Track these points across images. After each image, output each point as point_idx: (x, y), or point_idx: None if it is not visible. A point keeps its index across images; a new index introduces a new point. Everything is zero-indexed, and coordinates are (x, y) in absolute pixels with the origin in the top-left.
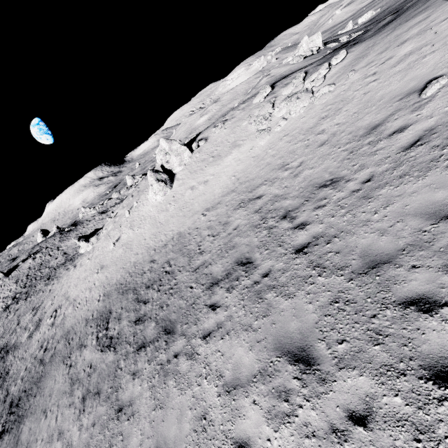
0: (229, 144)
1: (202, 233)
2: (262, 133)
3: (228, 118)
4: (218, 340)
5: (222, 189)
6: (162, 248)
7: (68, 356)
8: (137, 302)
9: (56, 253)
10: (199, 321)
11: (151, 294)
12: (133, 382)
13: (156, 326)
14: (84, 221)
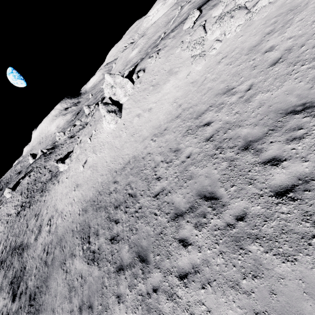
0: (166, 72)
1: (155, 159)
2: (197, 58)
3: (161, 48)
4: (199, 288)
5: (166, 115)
6: (121, 170)
7: (64, 262)
8: (109, 220)
9: (44, 171)
10: (172, 256)
11: (120, 215)
12: (119, 306)
13: (130, 250)
14: (59, 145)
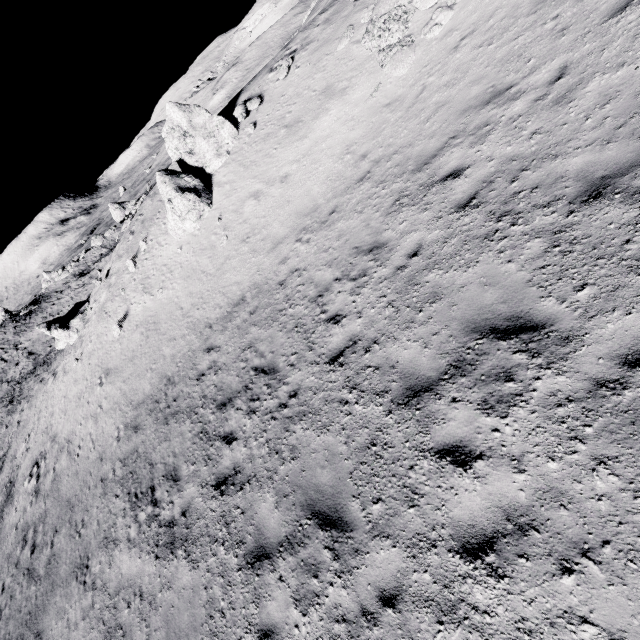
0: (318, 94)
1: (317, 277)
2: (395, 50)
3: (298, 47)
4: (552, 575)
5: (328, 184)
6: (224, 320)
7: (84, 564)
8: (207, 439)
9: (14, 354)
10: (423, 497)
11: (236, 421)
12: None
13: (281, 502)
14: (51, 294)
